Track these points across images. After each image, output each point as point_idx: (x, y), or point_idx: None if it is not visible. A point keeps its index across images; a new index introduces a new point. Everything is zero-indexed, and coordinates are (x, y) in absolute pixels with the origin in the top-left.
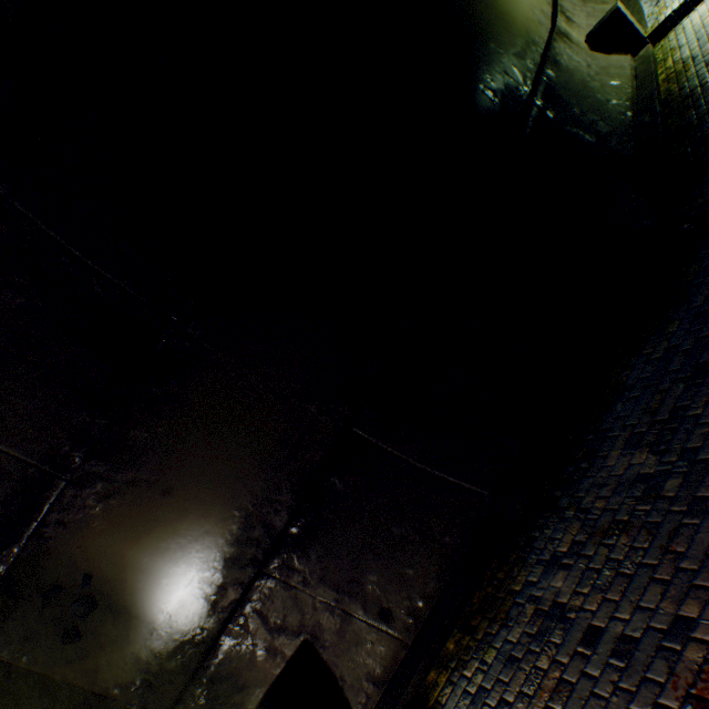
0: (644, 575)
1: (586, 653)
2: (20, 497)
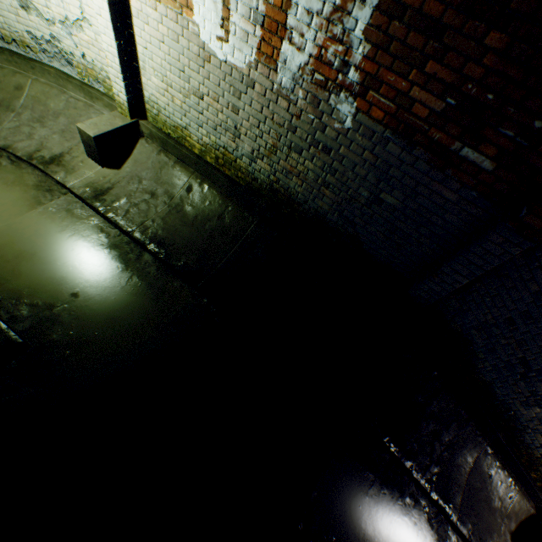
0: None
1: None
2: None
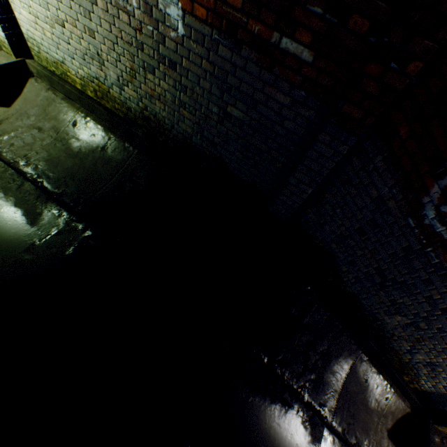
0: (446, 350)
1: None
2: None
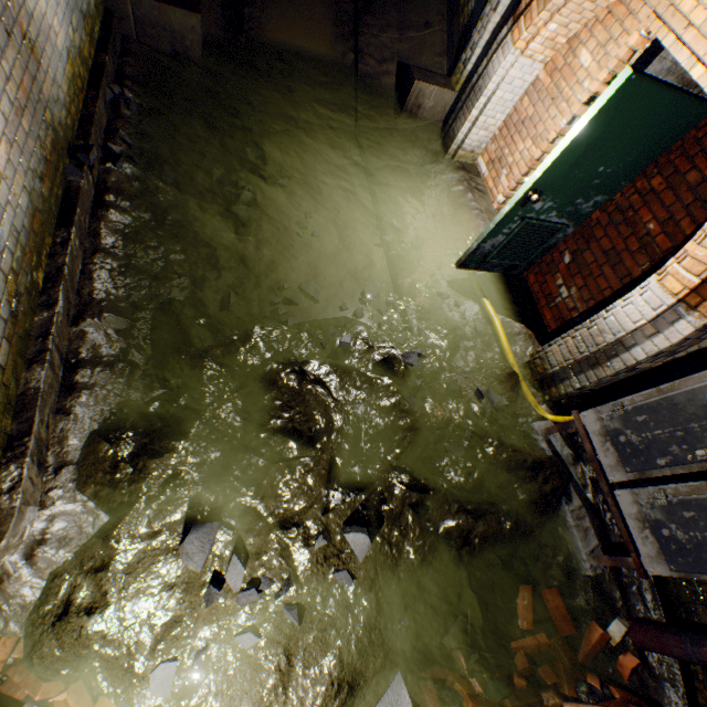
0: None
1: None
2: (229, 6)
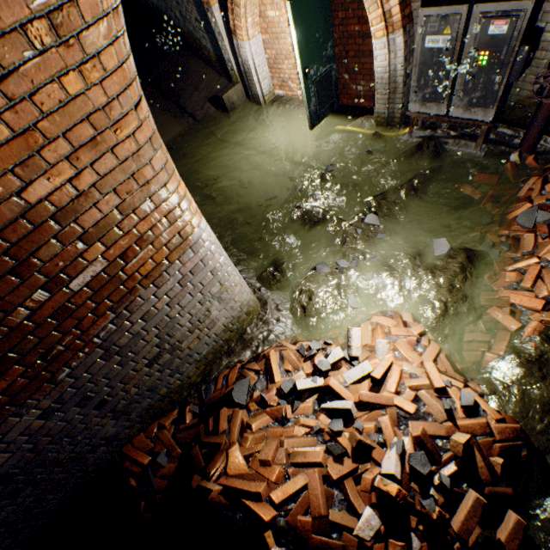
0: None
1: (180, 5)
2: None
